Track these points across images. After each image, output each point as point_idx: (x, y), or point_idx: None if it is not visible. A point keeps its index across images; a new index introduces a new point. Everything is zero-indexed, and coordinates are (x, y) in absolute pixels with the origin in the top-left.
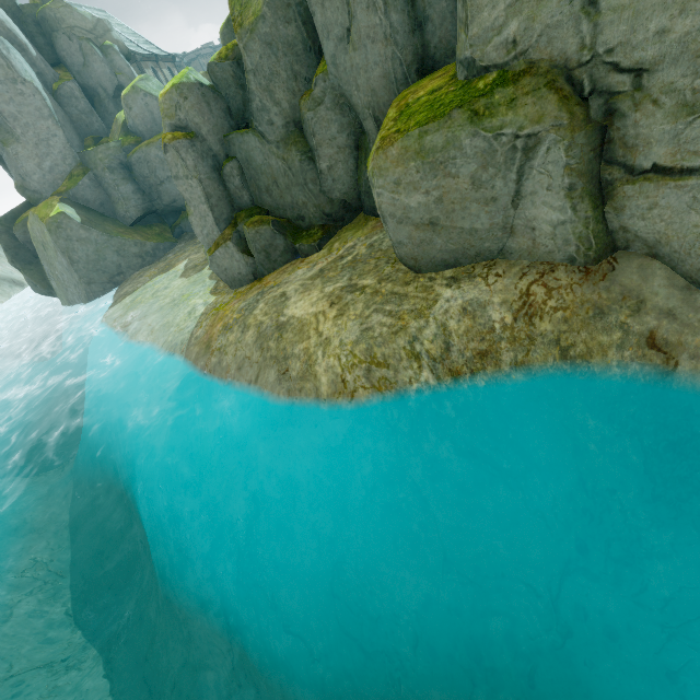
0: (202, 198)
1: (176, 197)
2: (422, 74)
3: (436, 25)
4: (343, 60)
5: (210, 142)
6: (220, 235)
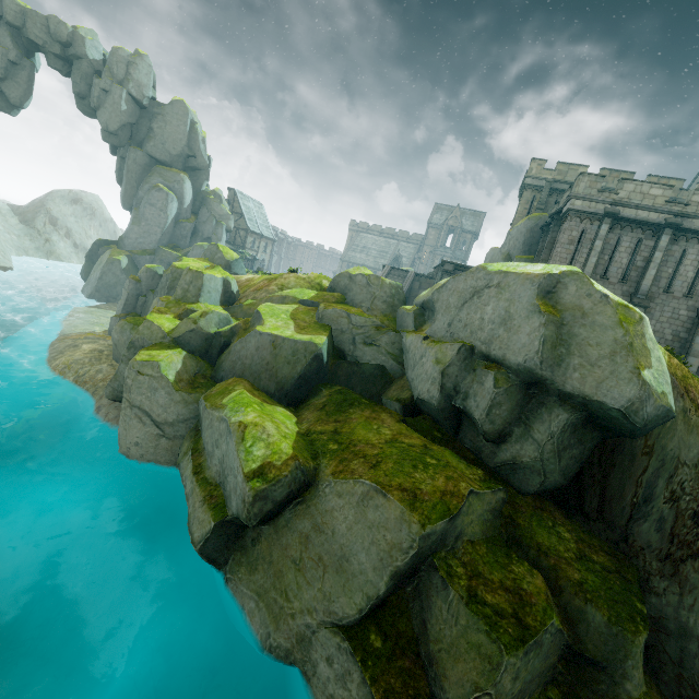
0: (125, 299)
1: None
2: None
3: None
4: None
5: (143, 287)
6: (120, 314)
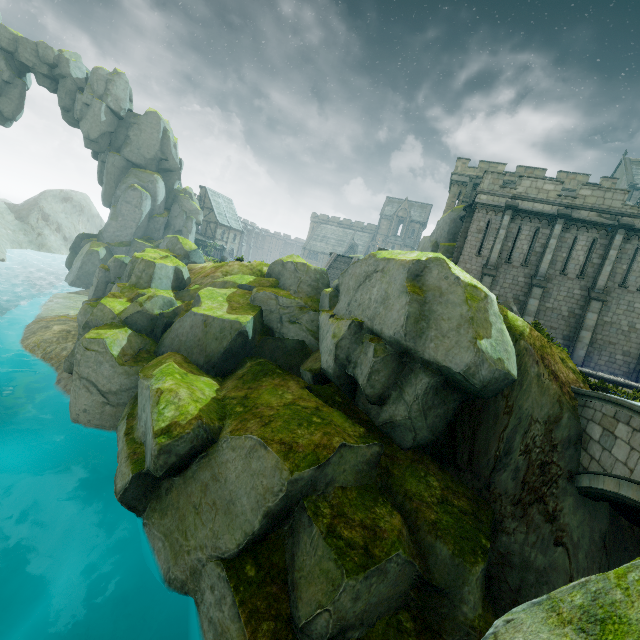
0: (96, 286)
1: None
2: None
3: None
4: None
5: (112, 275)
6: (91, 298)
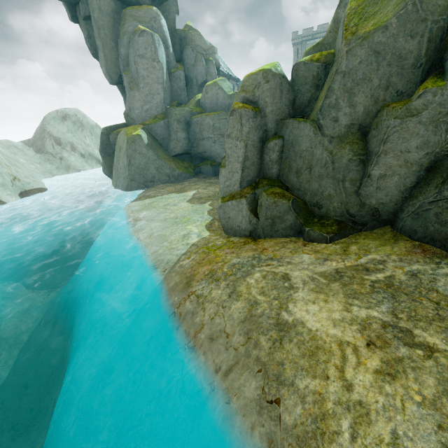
0: (240, 158)
1: (207, 150)
2: None
3: None
4: None
5: (268, 119)
6: (238, 190)
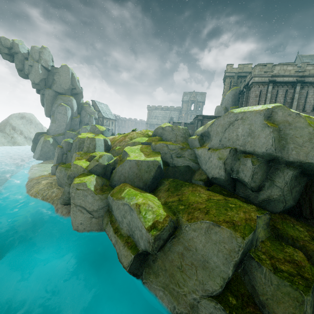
0: (57, 157)
1: None
2: None
3: None
4: None
5: (64, 150)
6: (56, 164)
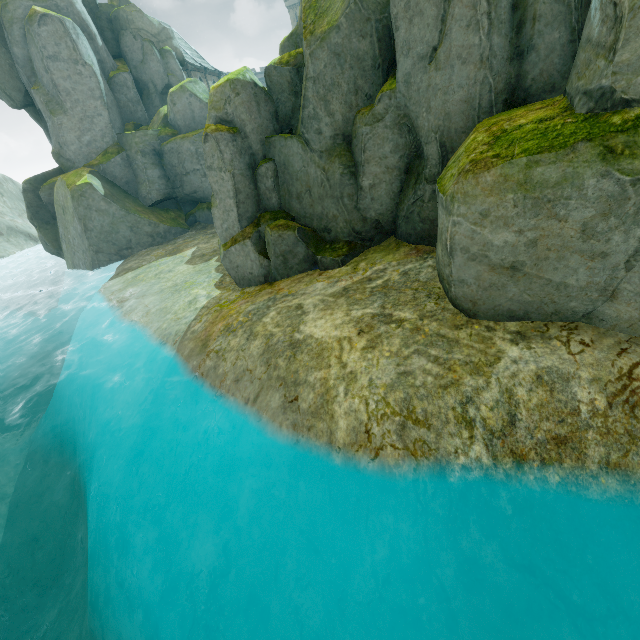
0: (231, 192)
1: (197, 189)
2: (510, 106)
3: (541, 56)
4: (419, 79)
5: (251, 140)
6: (240, 232)
